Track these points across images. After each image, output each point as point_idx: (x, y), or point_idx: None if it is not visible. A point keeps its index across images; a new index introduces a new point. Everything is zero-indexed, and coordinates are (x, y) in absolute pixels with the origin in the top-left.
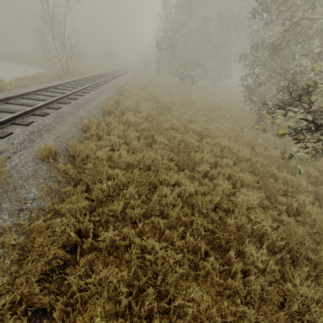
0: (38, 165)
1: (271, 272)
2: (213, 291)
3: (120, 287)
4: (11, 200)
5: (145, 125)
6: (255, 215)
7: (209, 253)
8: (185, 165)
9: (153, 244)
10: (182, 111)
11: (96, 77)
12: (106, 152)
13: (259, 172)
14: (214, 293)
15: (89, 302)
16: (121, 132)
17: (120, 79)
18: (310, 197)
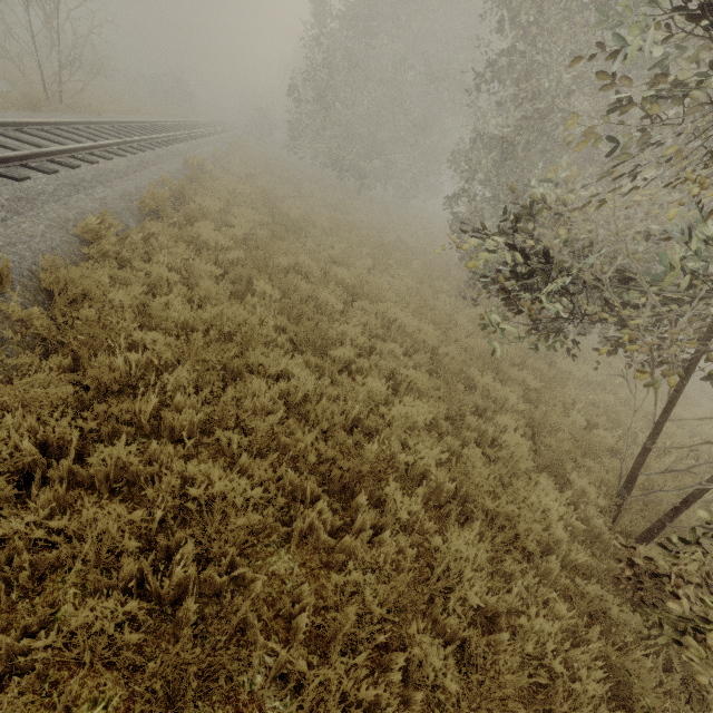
0: None
1: (425, 533)
2: (316, 561)
3: (125, 542)
4: None
5: (238, 254)
6: (415, 440)
7: (321, 499)
8: (309, 344)
9: (209, 473)
10: (326, 240)
11: (134, 127)
12: (136, 295)
13: (445, 372)
14: (316, 565)
15: (50, 577)
16: (178, 259)
17: (198, 145)
18: (520, 422)
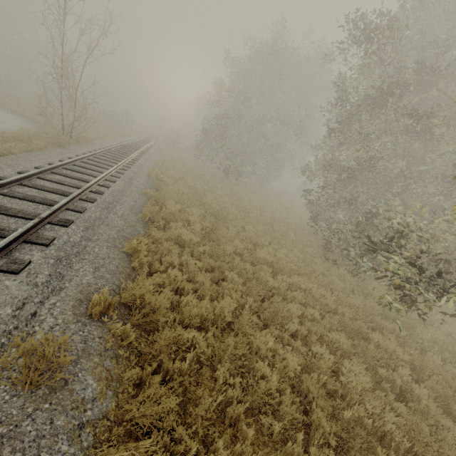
0: (86, 328)
1: None
2: None
3: None
4: (65, 409)
5: (205, 247)
6: (373, 405)
7: None
8: (269, 318)
9: None
10: (238, 223)
11: (114, 151)
12: (168, 295)
13: (350, 330)
14: None
15: None
16: (177, 258)
17: (147, 158)
18: (405, 366)
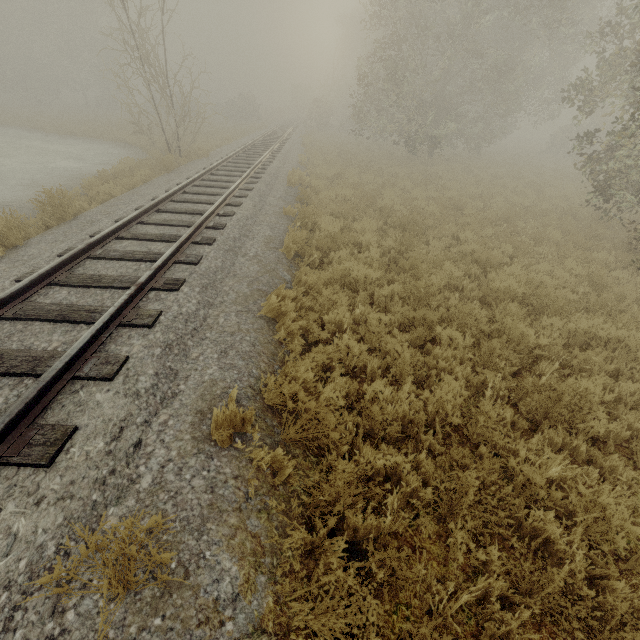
0: (212, 463)
1: None
2: None
3: None
4: (188, 626)
5: (392, 286)
6: None
7: None
8: (538, 410)
9: None
10: (445, 231)
11: (236, 159)
12: (340, 384)
13: None
14: None
15: None
16: (347, 314)
17: (284, 157)
18: None
